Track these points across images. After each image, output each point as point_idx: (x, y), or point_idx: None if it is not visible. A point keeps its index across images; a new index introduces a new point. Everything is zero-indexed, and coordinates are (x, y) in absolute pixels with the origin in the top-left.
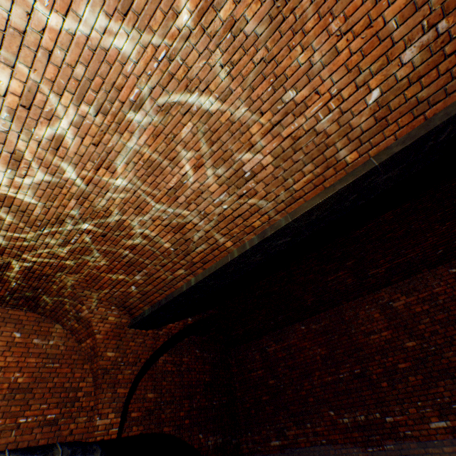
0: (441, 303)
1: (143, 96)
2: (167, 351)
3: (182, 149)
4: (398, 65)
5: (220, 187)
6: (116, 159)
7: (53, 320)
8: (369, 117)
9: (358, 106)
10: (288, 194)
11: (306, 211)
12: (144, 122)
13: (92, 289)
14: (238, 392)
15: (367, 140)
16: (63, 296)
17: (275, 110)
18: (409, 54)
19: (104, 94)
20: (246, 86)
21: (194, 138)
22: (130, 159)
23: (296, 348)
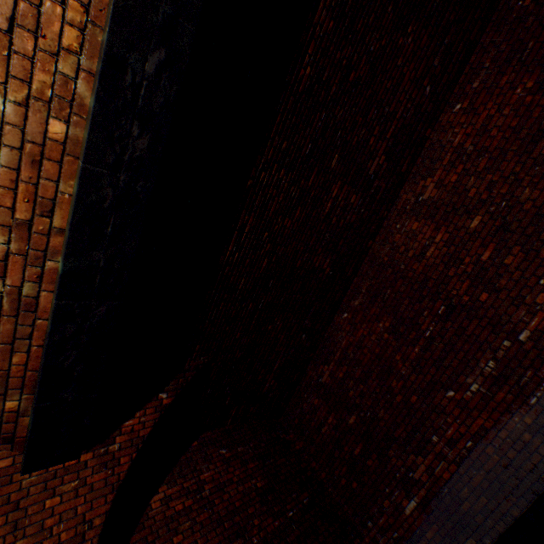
0: (473, 150)
1: None
2: (165, 481)
3: None
4: None
5: None
6: None
7: None
8: None
9: None
10: None
11: None
12: None
13: None
14: (321, 474)
15: None
16: None
17: None
18: None
19: None
20: None
21: None
22: None
23: (354, 348)
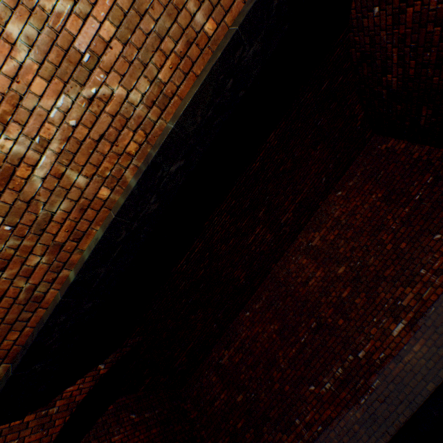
0: (345, 223)
1: None
2: (82, 441)
3: None
4: None
5: (50, 84)
6: None
7: None
8: None
9: None
10: (157, 91)
11: (186, 107)
12: None
13: None
14: (208, 442)
15: (217, 2)
16: None
17: None
18: None
19: None
20: None
21: None
22: None
23: (250, 340)
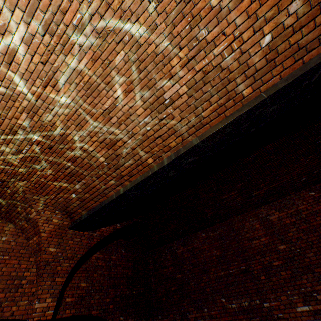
0: (304, 217)
1: (84, 21)
2: (100, 250)
3: (115, 75)
4: (286, 15)
5: (145, 111)
6: (61, 78)
7: (7, 220)
8: (262, 58)
9: (254, 48)
10: (197, 121)
11: (211, 134)
12: (85, 47)
13: (40, 195)
14: (153, 284)
15: (259, 78)
16: (15, 200)
17: (191, 47)
18: (295, 6)
19: (51, 15)
20: (168, 22)
21: (126, 66)
22: (73, 80)
23: (198, 250)
